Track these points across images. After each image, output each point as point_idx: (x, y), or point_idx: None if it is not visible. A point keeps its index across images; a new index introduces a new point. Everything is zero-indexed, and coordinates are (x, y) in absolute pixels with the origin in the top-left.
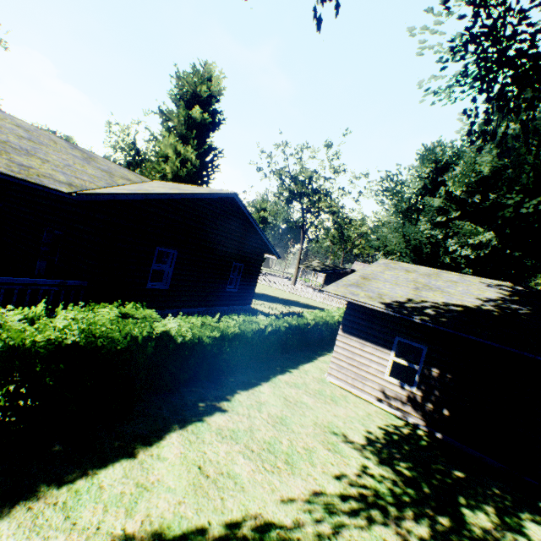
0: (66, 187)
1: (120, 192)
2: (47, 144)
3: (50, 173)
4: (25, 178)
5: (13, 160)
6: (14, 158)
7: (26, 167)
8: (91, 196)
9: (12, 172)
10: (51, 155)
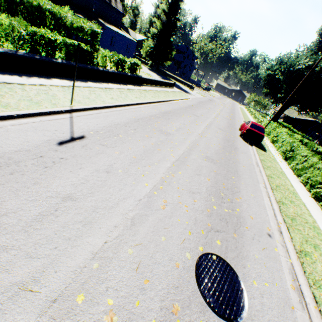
0: (291, 117)
1: (296, 118)
2: (293, 113)
3: (291, 116)
4: (288, 116)
5: (289, 114)
6: (289, 114)
7: (289, 115)
8: (293, 118)
9: (288, 115)
10: (293, 114)
